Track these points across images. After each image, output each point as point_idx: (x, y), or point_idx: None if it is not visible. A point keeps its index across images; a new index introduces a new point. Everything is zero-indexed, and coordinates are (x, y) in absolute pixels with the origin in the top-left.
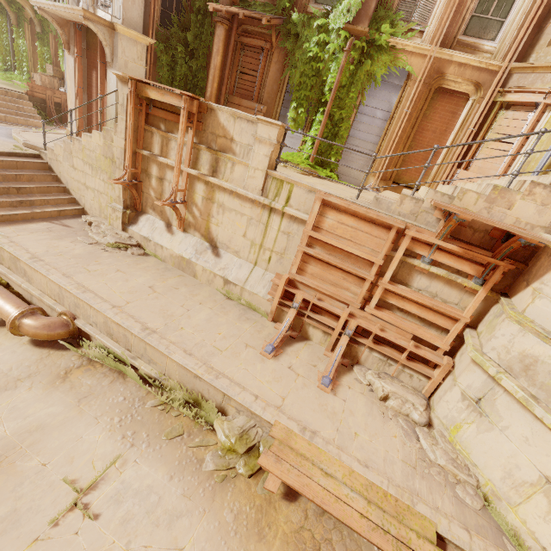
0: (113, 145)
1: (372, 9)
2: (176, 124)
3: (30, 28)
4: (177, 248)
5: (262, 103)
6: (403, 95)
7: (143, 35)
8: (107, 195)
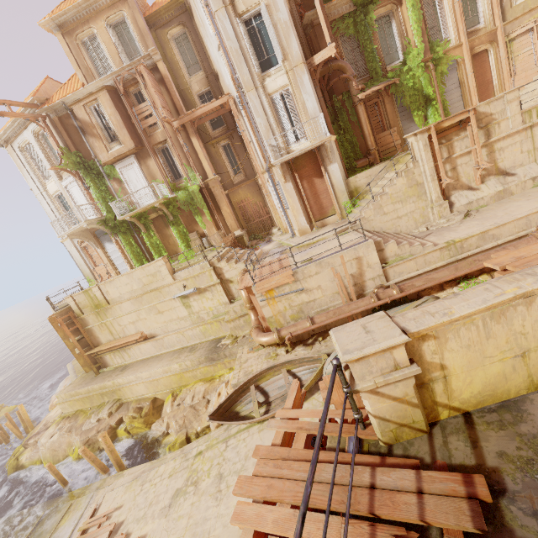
0: (415, 176)
1: (428, 46)
2: (452, 133)
3: (154, 226)
4: (491, 191)
5: (391, 128)
6: (460, 70)
7: (335, 136)
8: (418, 209)
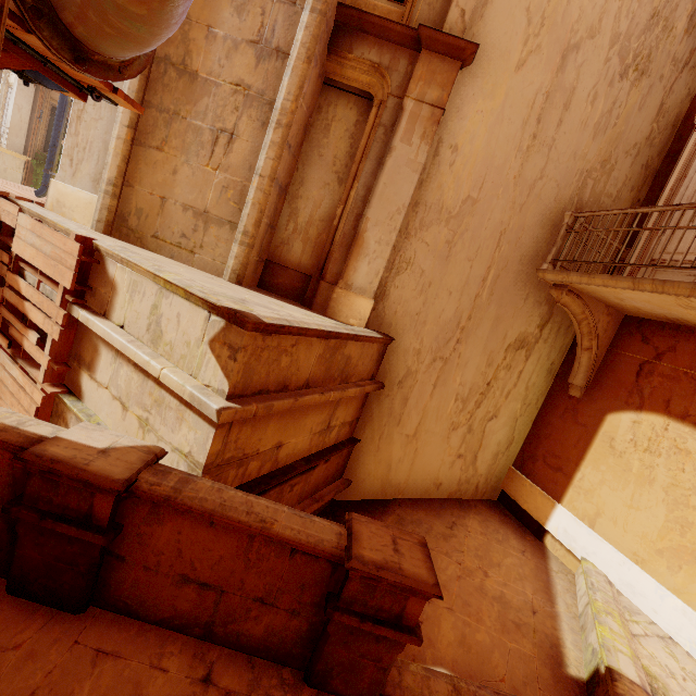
0: None
1: None
2: None
3: None
4: None
5: None
6: None
7: (21, 155)
8: None
